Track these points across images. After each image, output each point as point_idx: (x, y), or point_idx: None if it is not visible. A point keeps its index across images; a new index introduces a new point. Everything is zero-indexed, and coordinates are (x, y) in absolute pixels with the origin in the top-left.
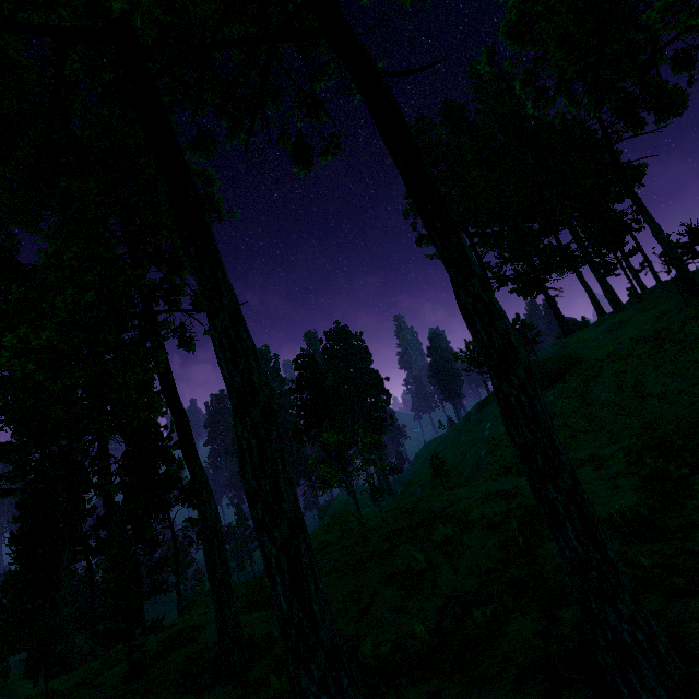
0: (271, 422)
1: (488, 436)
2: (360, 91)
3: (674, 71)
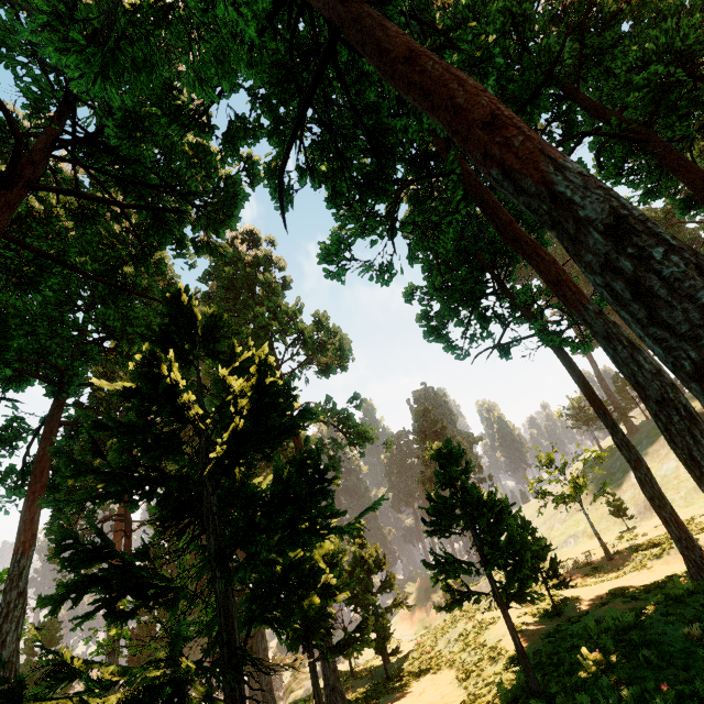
0: None
1: None
2: None
3: None
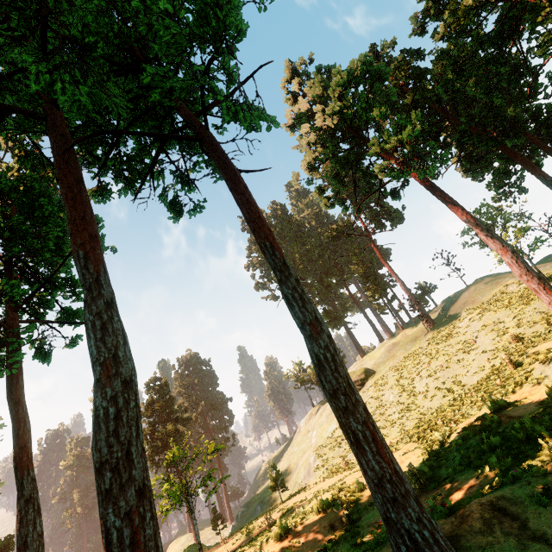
0: (130, 392)
1: (315, 443)
2: (220, 170)
3: (392, 198)
